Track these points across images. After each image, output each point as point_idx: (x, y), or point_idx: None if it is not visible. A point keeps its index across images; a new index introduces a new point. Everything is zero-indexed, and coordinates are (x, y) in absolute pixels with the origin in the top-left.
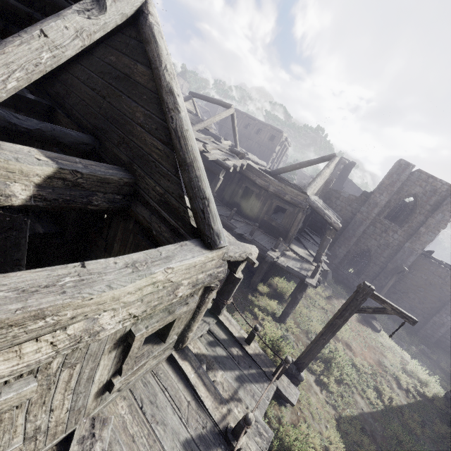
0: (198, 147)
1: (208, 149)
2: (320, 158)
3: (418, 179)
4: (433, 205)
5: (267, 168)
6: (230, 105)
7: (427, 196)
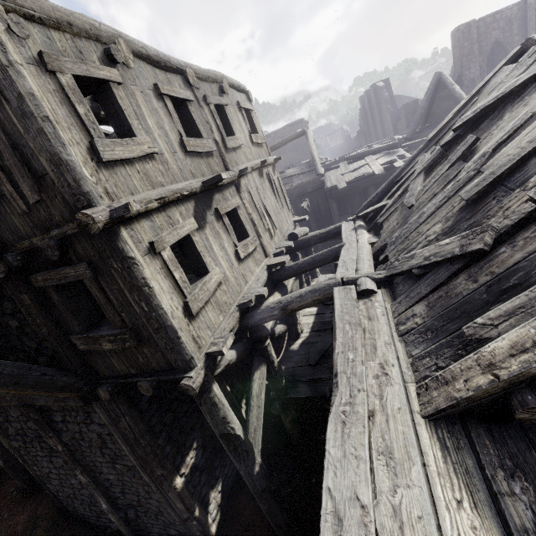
0: (380, 169)
1: (396, 160)
2: (431, 87)
3: (487, 26)
4: (519, 32)
5: (357, 150)
6: (303, 131)
7: (507, 31)
